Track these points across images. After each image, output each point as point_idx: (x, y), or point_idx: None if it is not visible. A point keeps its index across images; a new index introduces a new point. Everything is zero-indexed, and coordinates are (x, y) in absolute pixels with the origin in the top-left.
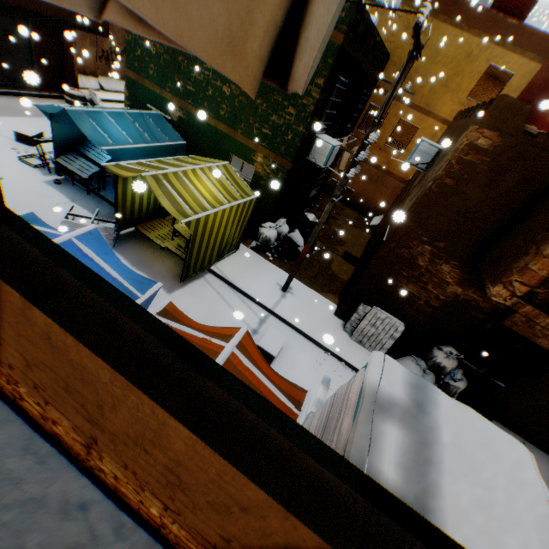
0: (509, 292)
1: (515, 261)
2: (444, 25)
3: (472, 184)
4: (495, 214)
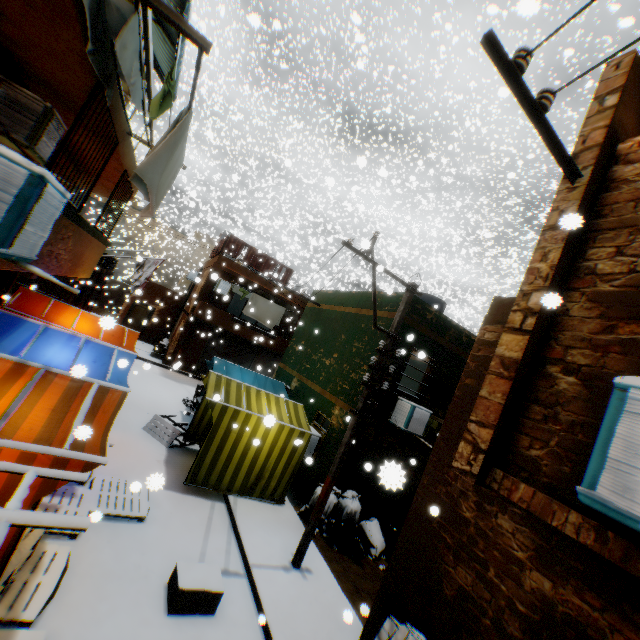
0: (470, 444)
1: None
2: None
3: None
4: None
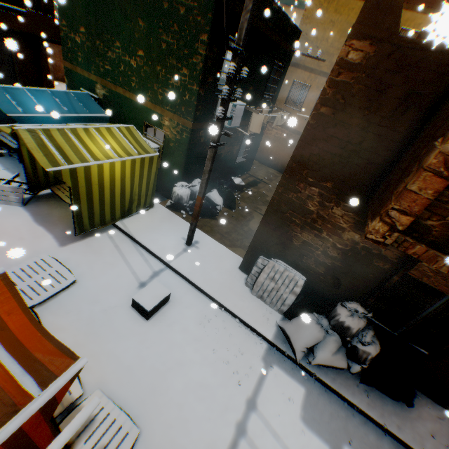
0: (387, 225)
1: (397, 185)
2: (353, 0)
3: (350, 108)
4: (382, 141)
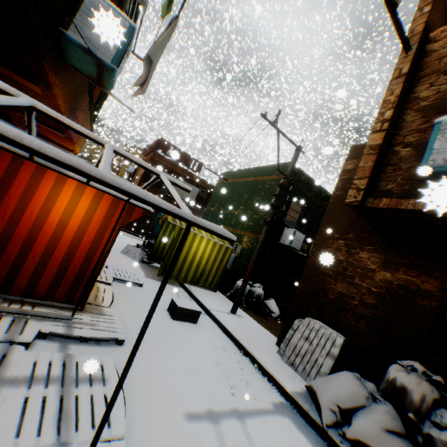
0: (355, 189)
1: None
2: None
3: None
4: None
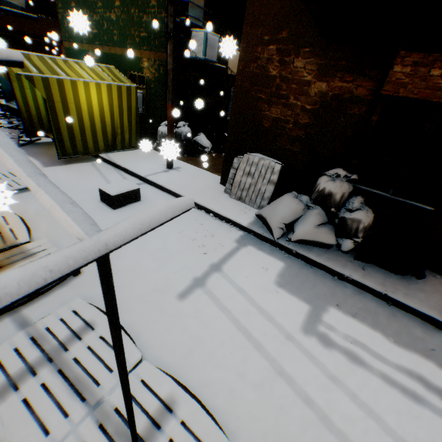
0: None
1: None
2: None
3: None
4: None
